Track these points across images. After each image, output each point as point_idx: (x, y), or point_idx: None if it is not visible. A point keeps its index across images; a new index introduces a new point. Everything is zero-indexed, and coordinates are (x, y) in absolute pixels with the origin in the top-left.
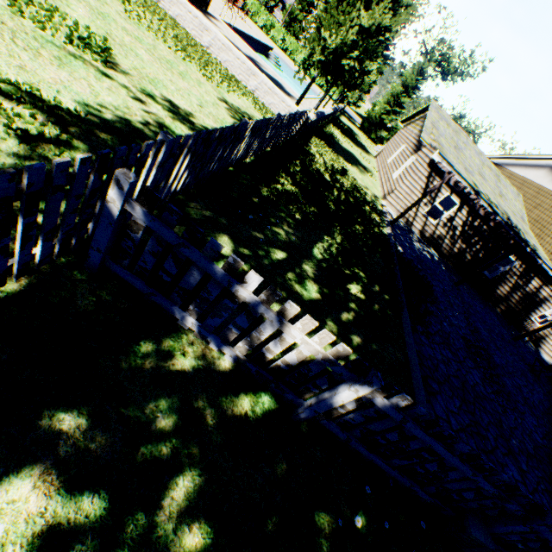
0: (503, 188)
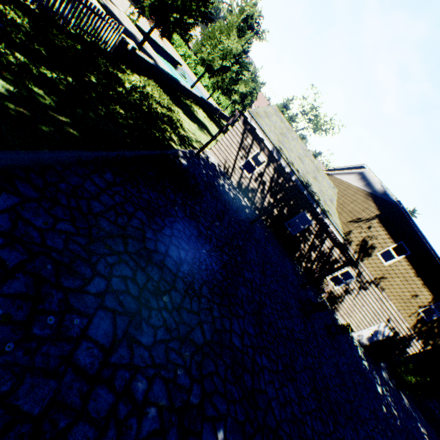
0: (320, 177)
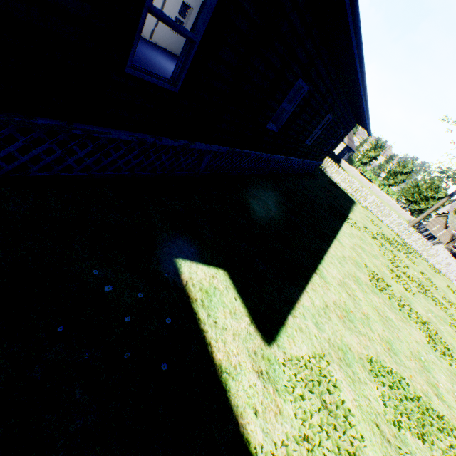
0: None
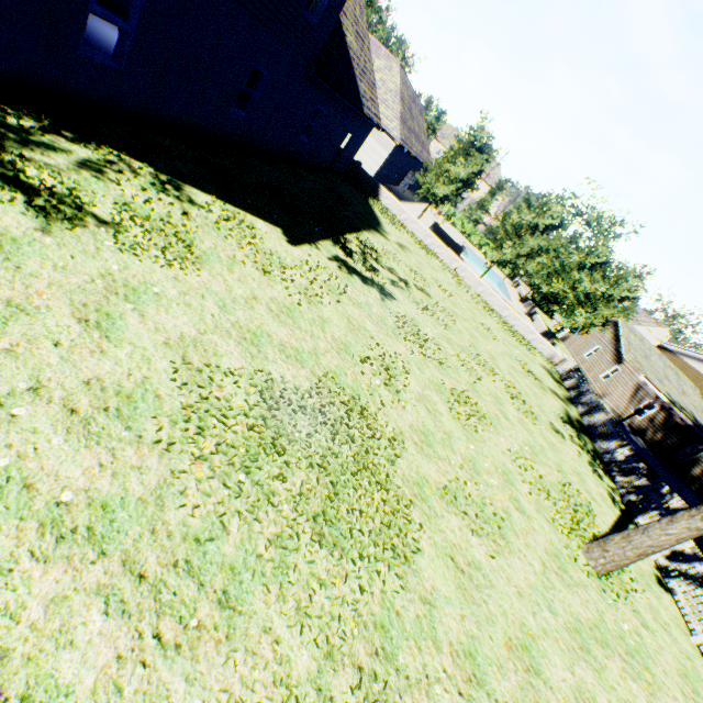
0: (683, 385)
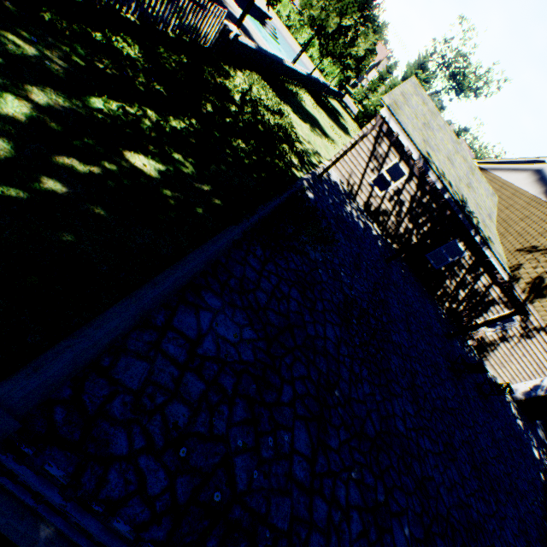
0: (475, 182)
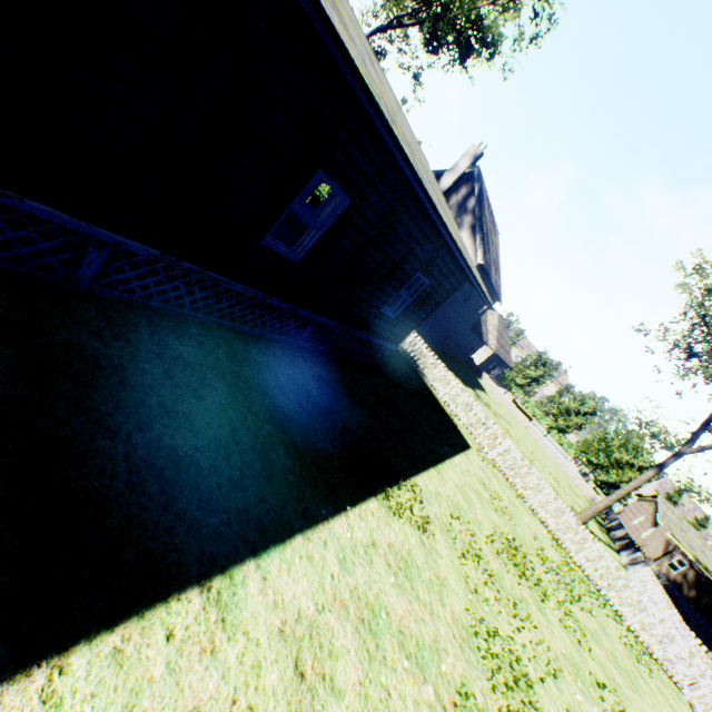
0: None
